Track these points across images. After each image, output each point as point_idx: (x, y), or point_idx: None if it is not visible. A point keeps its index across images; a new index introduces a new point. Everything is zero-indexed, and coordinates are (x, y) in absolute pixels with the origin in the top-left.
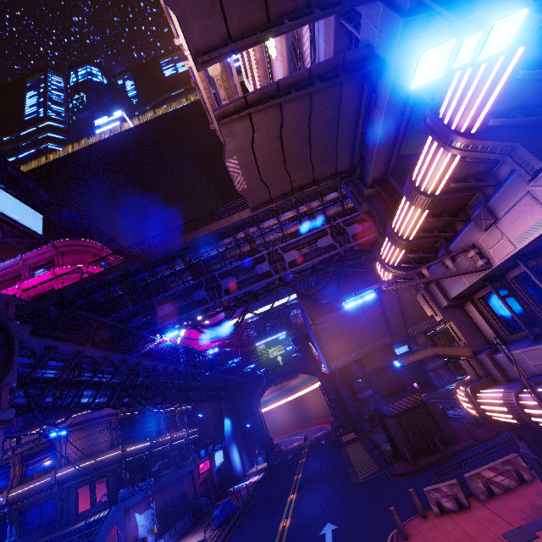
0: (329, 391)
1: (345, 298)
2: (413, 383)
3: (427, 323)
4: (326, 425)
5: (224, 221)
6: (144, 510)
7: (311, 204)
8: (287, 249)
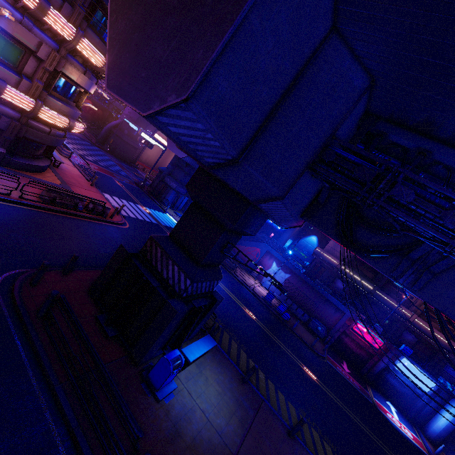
0: None
1: None
2: None
3: None
4: None
5: None
6: (280, 268)
7: None
8: None
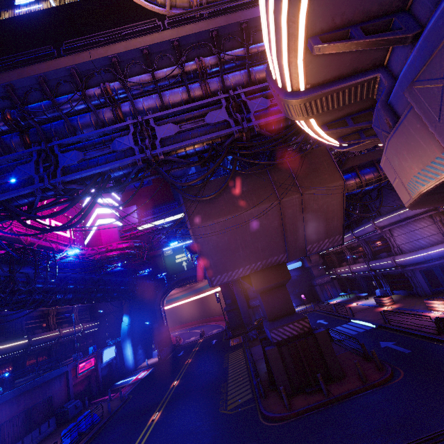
0: (227, 297)
1: (237, 201)
2: (301, 294)
3: (329, 242)
4: (223, 323)
5: (65, 59)
6: None
7: (203, 59)
8: (164, 122)
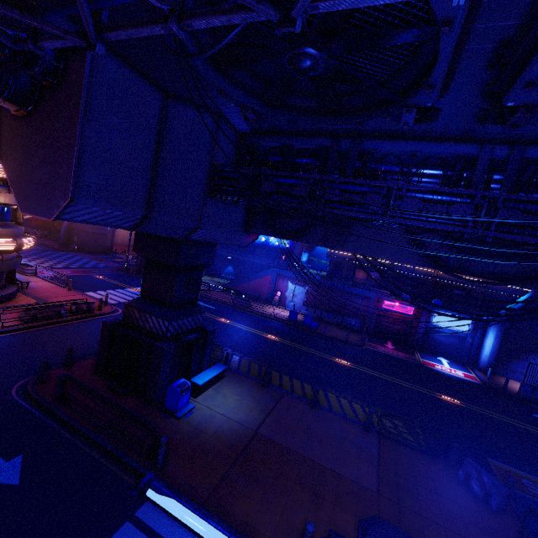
0: None
1: None
2: None
3: None
4: None
5: None
6: (297, 284)
7: None
8: None
